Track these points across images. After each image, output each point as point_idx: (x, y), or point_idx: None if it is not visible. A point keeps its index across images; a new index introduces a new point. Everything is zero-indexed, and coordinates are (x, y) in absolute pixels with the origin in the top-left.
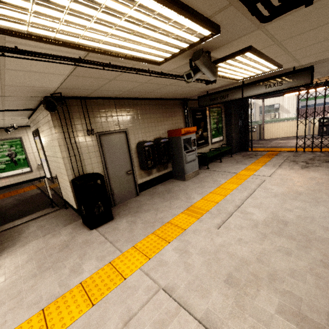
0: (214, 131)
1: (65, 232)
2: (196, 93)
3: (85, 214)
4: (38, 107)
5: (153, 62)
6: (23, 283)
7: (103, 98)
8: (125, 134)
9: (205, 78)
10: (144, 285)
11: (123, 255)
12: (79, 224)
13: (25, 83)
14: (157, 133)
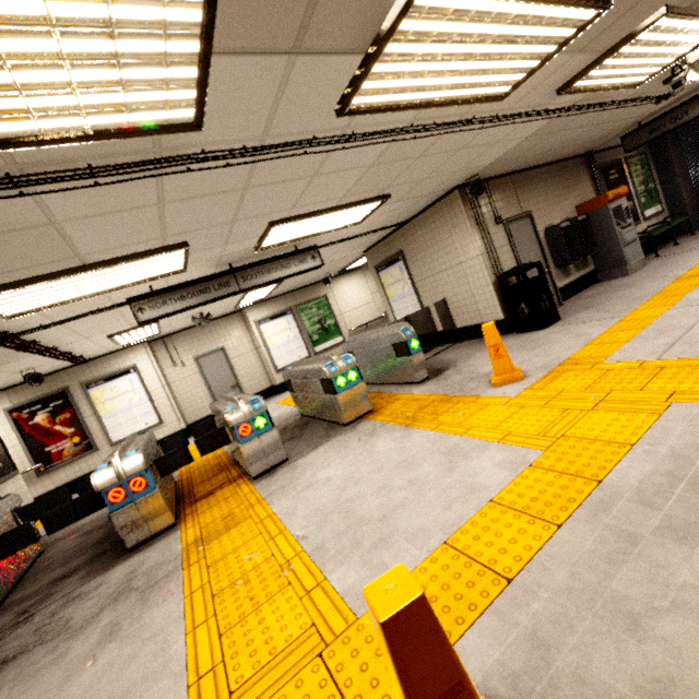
0: (642, 197)
1: (504, 342)
2: (616, 134)
3: (528, 313)
4: (423, 213)
5: (634, 85)
6: (528, 354)
7: (499, 176)
8: (529, 219)
9: (660, 94)
10: (692, 309)
11: (628, 316)
12: (514, 336)
13: (478, 162)
14: (563, 214)
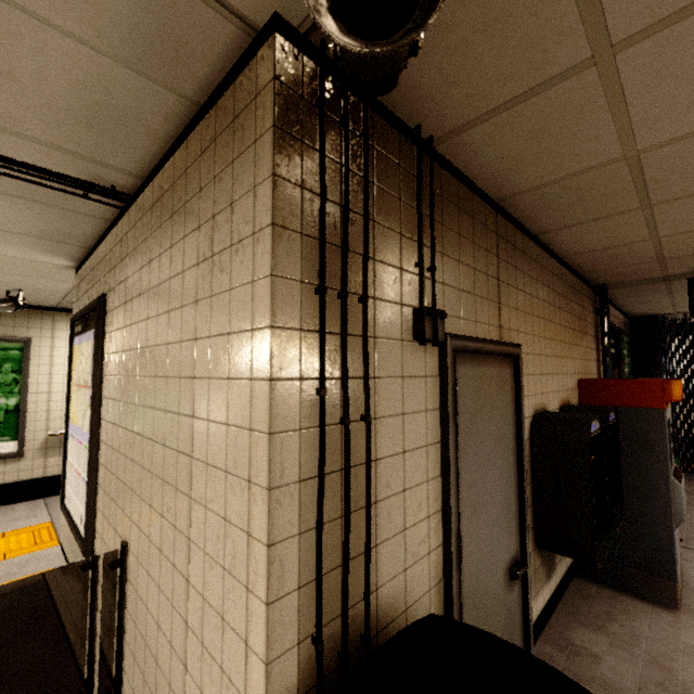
0: None
1: None
2: (682, 268)
3: None
4: (159, 170)
5: None
6: None
7: (472, 186)
8: (512, 368)
9: None
10: None
11: None
12: None
13: None
14: (562, 385)
